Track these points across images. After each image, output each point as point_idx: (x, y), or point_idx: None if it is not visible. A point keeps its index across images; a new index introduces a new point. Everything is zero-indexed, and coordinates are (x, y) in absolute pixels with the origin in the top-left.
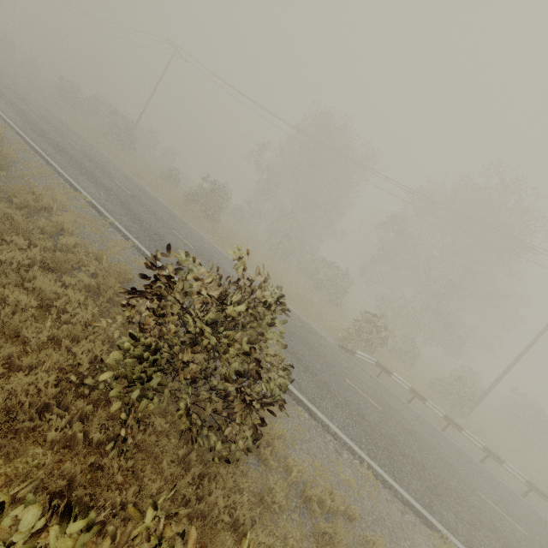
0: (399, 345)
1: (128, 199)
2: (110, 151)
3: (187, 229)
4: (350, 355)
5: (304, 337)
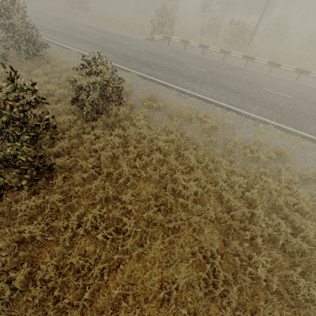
0: (206, 25)
1: (30, 19)
2: (29, 3)
3: (63, 20)
4: (155, 42)
5: (114, 40)
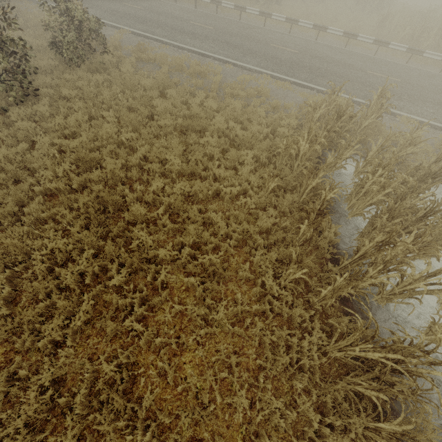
0: None
1: None
2: None
3: None
4: None
5: None
